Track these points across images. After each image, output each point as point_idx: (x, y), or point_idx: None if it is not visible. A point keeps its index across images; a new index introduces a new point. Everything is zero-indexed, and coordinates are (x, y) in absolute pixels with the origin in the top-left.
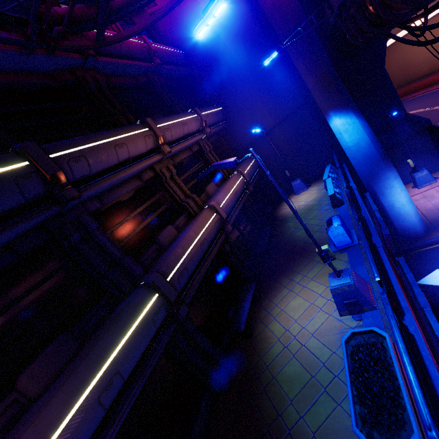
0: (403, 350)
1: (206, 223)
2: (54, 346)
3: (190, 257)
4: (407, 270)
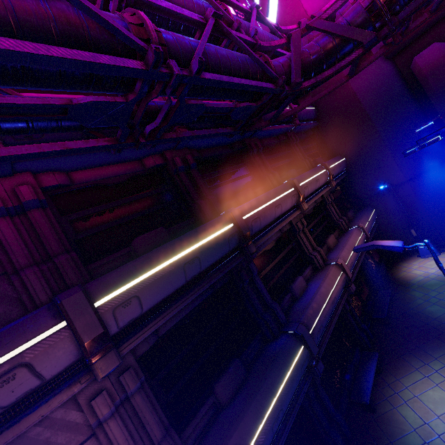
0: None
1: (335, 281)
2: (234, 368)
3: (324, 314)
4: None
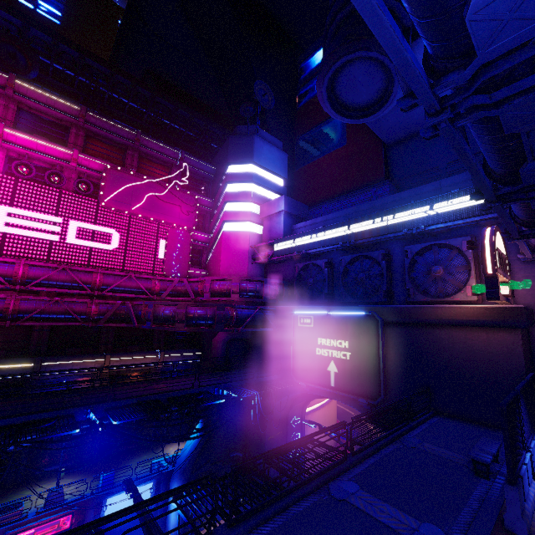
0: (3, 504)
1: None
2: None
3: None
4: (66, 511)
